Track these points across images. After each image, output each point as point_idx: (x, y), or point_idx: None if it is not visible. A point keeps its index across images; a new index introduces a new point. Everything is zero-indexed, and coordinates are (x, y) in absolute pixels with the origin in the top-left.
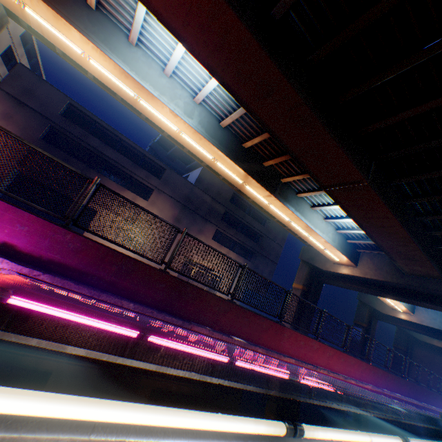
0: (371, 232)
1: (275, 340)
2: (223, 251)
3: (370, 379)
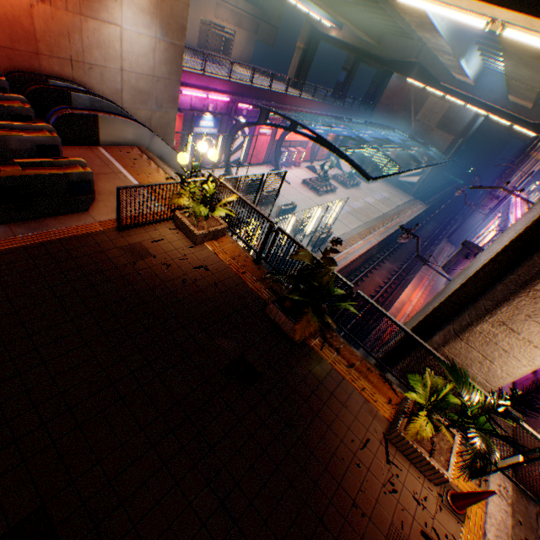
0: (341, 24)
1: (284, 102)
2: (232, 2)
3: (321, 110)
